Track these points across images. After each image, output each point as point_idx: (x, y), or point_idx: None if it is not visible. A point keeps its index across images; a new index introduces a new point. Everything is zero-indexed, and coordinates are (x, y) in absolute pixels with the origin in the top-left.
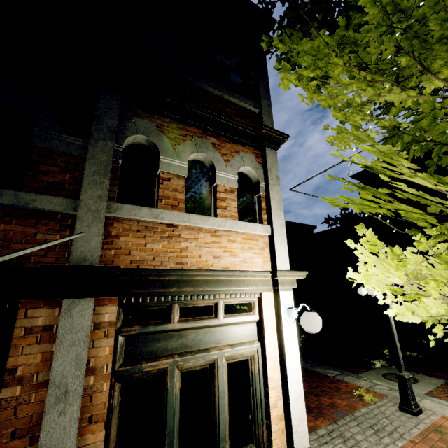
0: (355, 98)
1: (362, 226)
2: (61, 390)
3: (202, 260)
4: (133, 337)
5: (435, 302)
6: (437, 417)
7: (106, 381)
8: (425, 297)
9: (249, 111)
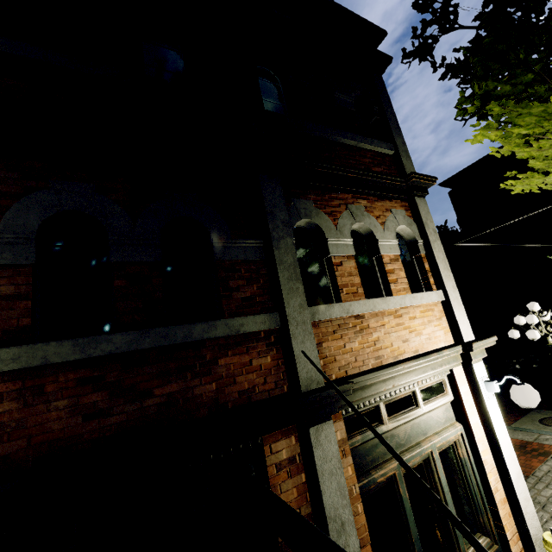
0: None
1: None
2: (338, 523)
3: (395, 348)
4: (355, 448)
5: None
6: None
7: (358, 503)
8: None
9: (384, 155)
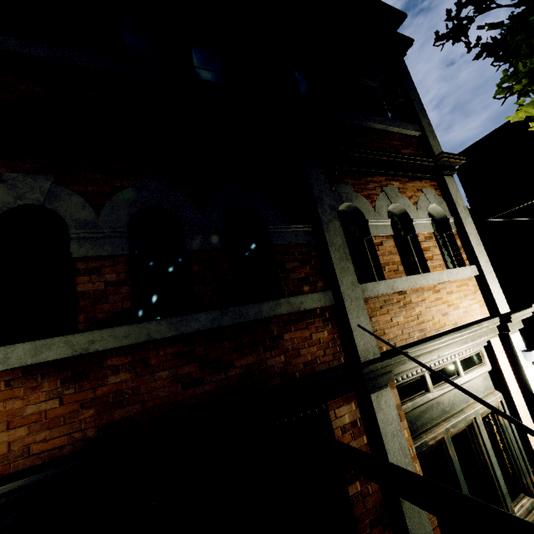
0: None
1: None
2: None
3: (436, 321)
4: (405, 414)
5: None
6: None
7: (415, 462)
8: None
9: (410, 137)
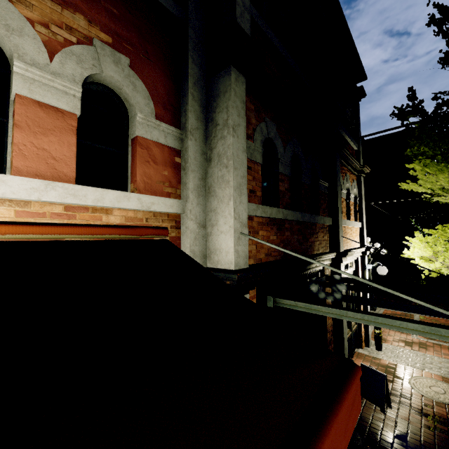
0: (438, 183)
1: (418, 232)
2: None
3: (350, 243)
4: None
5: (439, 263)
6: (383, 310)
7: None
8: (425, 260)
9: (353, 149)
